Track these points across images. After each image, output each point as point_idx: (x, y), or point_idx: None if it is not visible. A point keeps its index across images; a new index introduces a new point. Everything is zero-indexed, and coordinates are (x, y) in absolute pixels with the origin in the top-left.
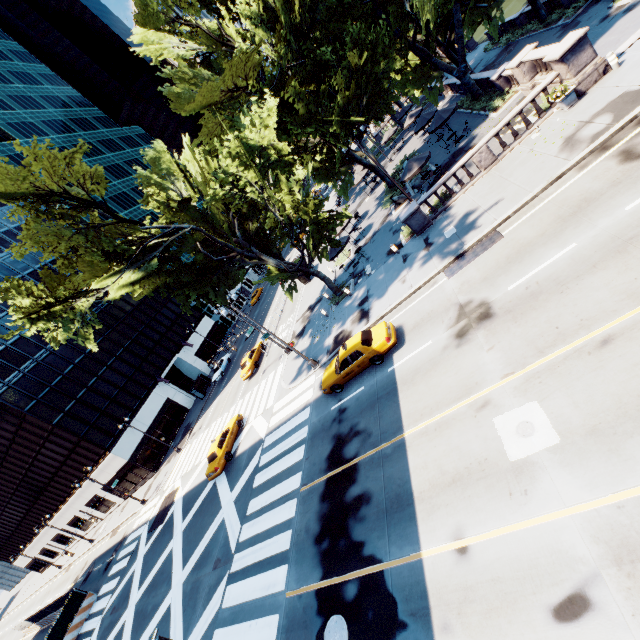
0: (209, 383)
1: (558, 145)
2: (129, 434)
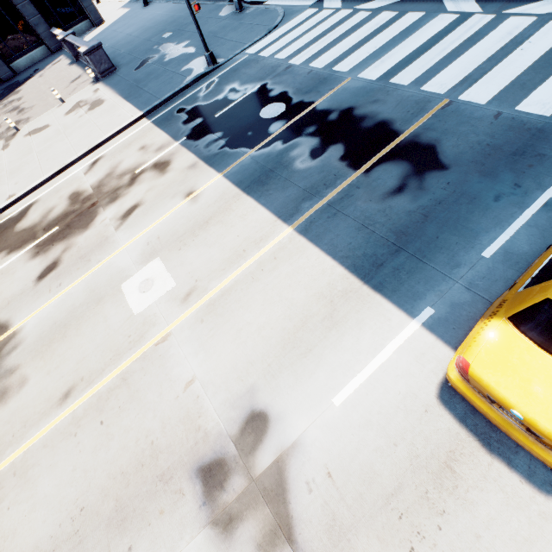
0: None
1: None
2: None
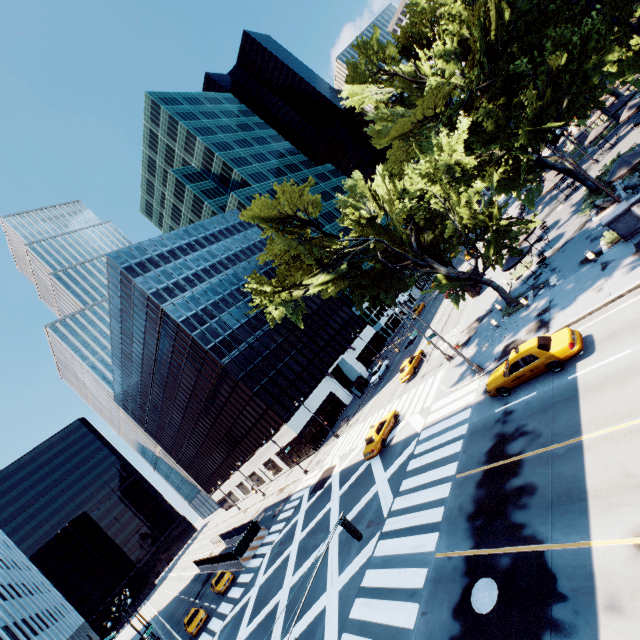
0: (366, 385)
1: None
2: (300, 413)
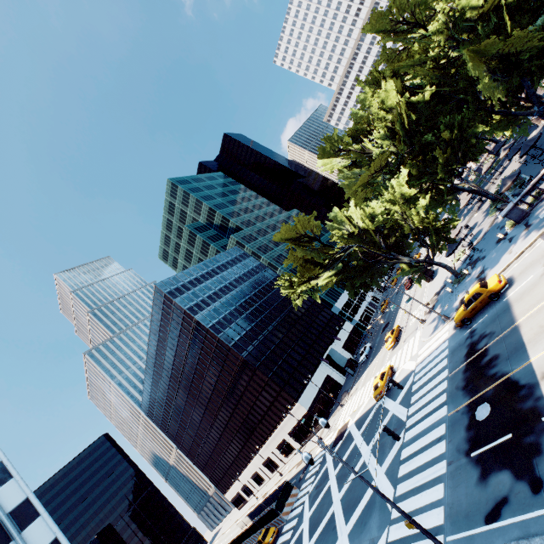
0: (356, 365)
1: None
2: (306, 393)
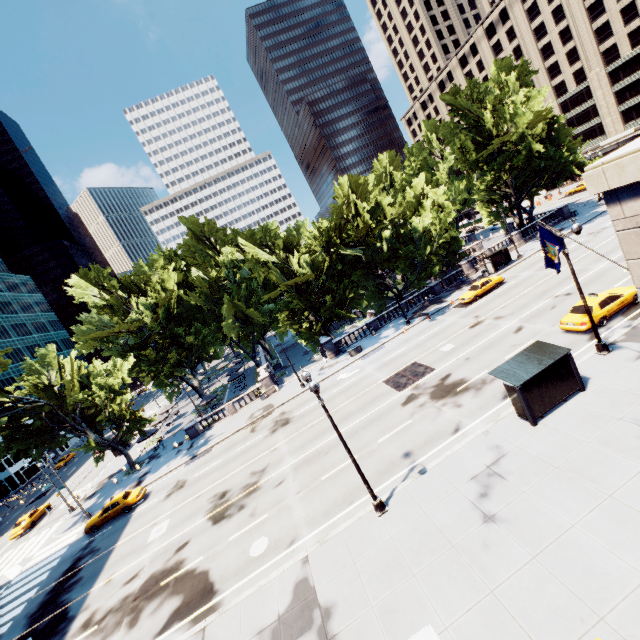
0: None
1: (249, 415)
2: None
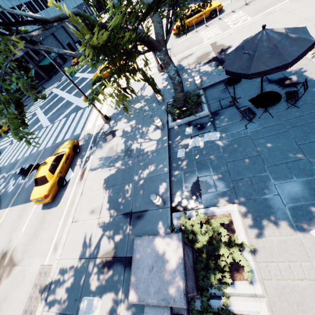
0: None
1: None
2: None
